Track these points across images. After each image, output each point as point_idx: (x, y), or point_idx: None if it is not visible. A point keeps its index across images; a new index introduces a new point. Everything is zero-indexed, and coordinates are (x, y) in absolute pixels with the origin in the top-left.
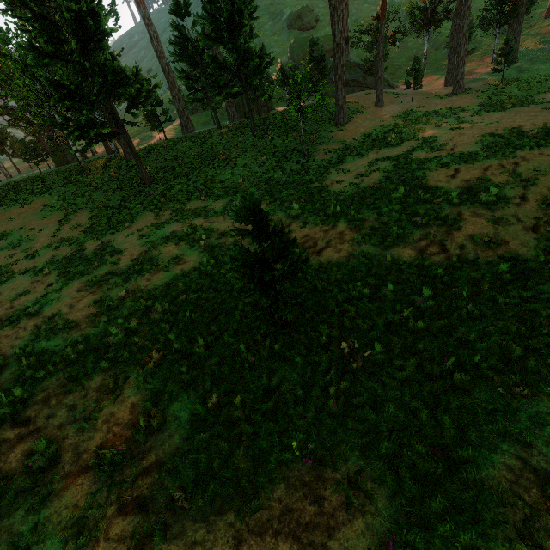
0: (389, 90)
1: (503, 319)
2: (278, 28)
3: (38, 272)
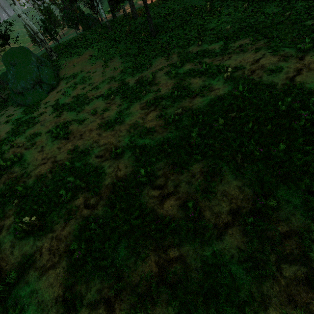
0: None
1: None
2: None
3: (106, 98)
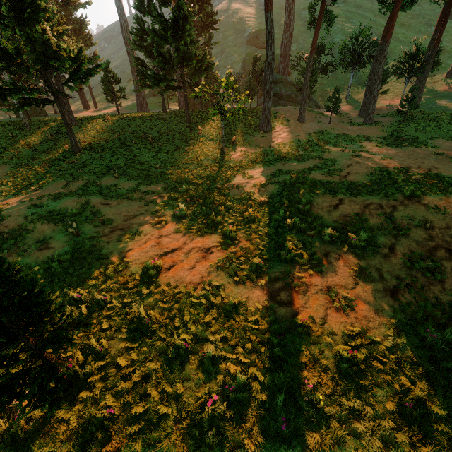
0: (314, 110)
1: (318, 447)
2: (239, 42)
3: None
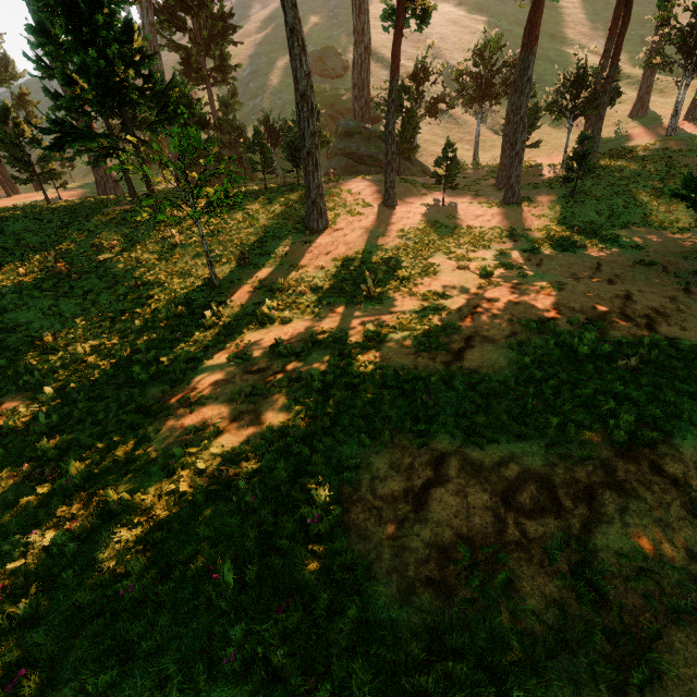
0: (419, 180)
1: None
2: None
3: None
